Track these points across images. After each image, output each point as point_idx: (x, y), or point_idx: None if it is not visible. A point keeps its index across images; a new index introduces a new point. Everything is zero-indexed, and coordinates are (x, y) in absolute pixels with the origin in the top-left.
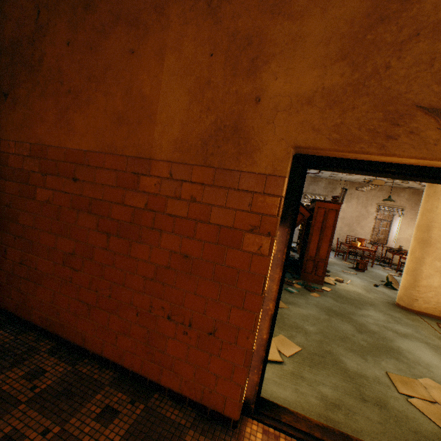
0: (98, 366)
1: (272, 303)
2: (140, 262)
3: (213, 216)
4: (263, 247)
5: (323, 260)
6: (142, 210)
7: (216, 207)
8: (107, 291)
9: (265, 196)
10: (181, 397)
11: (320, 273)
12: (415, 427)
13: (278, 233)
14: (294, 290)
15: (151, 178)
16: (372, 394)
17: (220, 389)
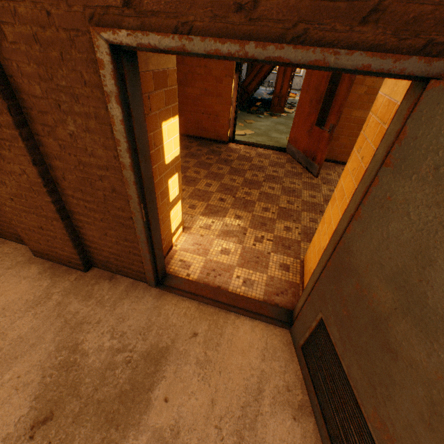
0: (181, 137)
1: (235, 103)
2: (190, 95)
3: (213, 73)
4: (229, 83)
5: (284, 96)
6: (187, 73)
7: (213, 69)
8: (179, 109)
9: (229, 63)
10: (210, 140)
11: (282, 106)
12: (284, 144)
13: (235, 77)
14: (262, 116)
15: (189, 59)
16: (276, 140)
17: (221, 133)
